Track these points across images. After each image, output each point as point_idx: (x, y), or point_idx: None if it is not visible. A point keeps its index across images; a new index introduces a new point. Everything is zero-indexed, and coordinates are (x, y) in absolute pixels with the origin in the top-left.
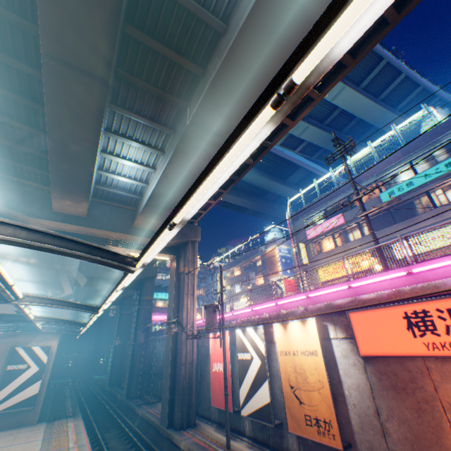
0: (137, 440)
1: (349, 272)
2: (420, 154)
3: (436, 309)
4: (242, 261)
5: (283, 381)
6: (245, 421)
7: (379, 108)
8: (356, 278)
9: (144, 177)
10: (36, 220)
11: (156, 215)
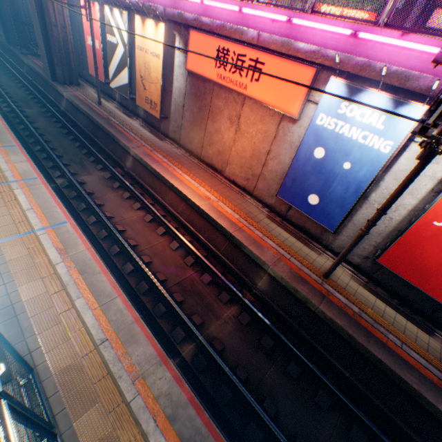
0: (27, 84)
1: None
2: None
3: (234, 53)
4: None
5: (137, 72)
6: (117, 93)
7: None
8: None
9: None
10: None
11: None
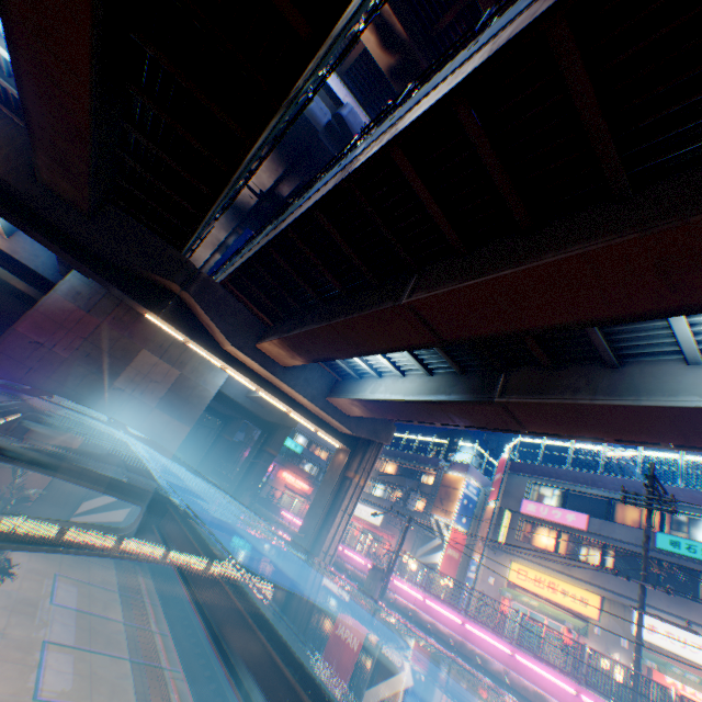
0: (208, 650)
1: (556, 598)
2: None
3: None
4: (405, 460)
5: None
6: None
7: None
8: (588, 684)
9: (380, 367)
10: (235, 349)
11: (364, 408)
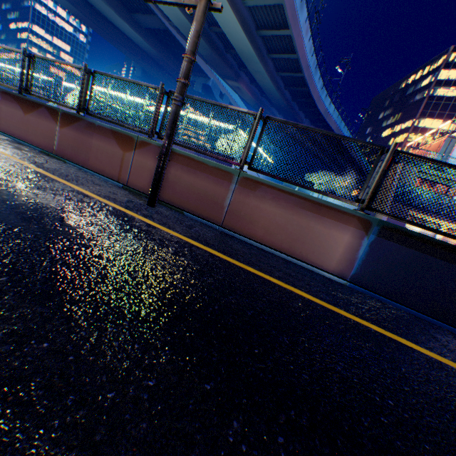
0: None
1: None
2: None
3: None
4: None
5: None
6: None
7: (250, 47)
8: None
9: None
10: None
11: None
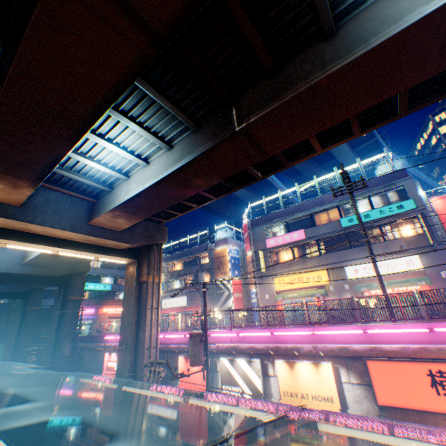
0: None
1: (305, 285)
2: (378, 192)
3: None
4: (186, 256)
5: None
6: None
7: None
8: (364, 321)
9: (124, 167)
10: None
11: (128, 216)
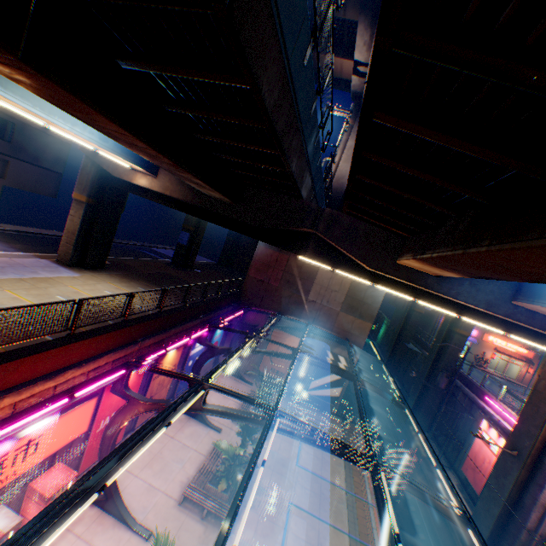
0: (424, 526)
1: None
2: None
3: None
4: None
5: None
6: None
7: None
8: None
9: None
10: (374, 270)
11: None
